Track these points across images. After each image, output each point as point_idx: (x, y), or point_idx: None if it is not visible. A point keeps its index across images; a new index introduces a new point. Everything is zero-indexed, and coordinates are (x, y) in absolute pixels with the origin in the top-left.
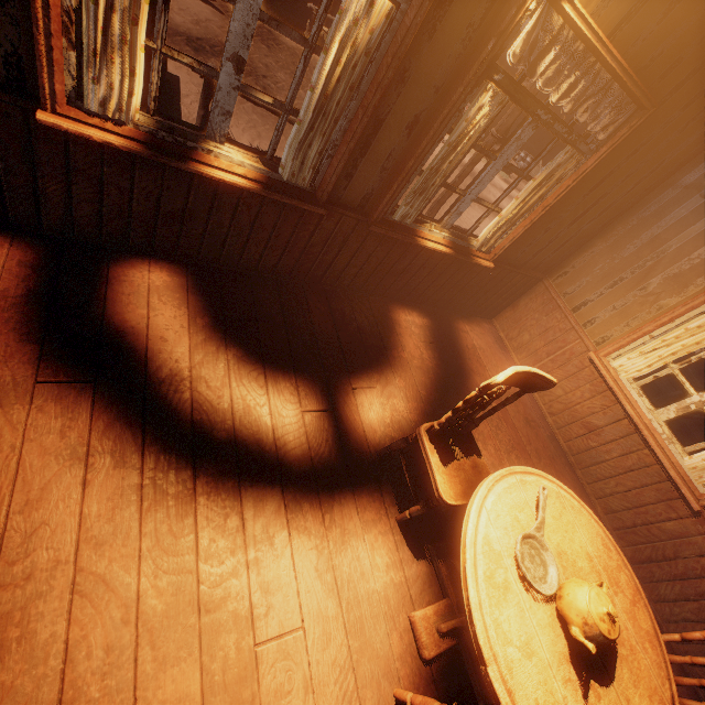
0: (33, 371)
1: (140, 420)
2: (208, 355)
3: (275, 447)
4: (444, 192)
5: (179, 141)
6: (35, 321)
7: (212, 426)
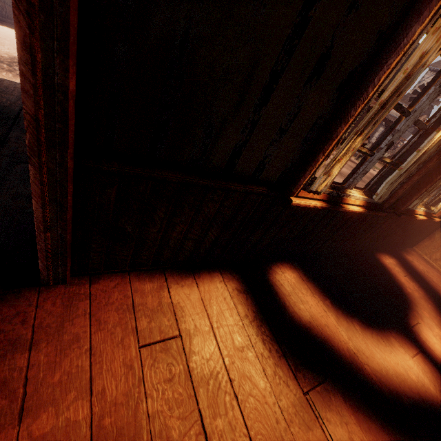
0: (301, 384)
1: (369, 406)
2: (350, 330)
3: (432, 400)
4: None
5: (338, 194)
6: (272, 337)
7: (397, 395)
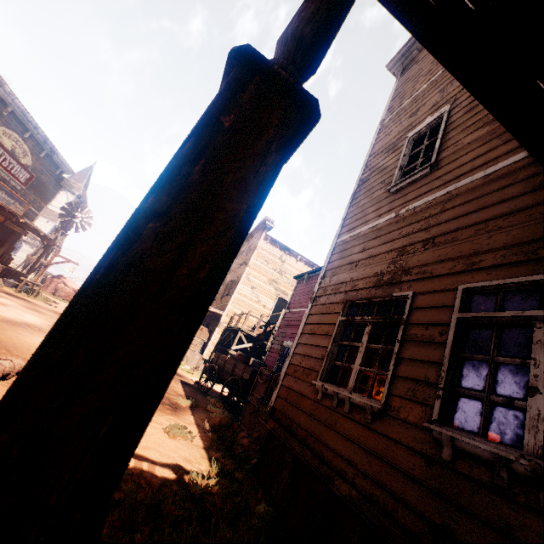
0: None
1: None
2: None
3: None
4: None
5: None
6: None
7: None
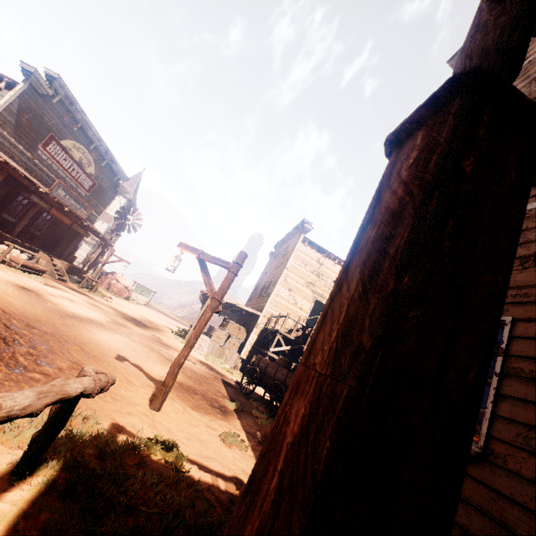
0: None
1: None
2: None
3: None
4: (186, 354)
5: None
6: None
7: None
